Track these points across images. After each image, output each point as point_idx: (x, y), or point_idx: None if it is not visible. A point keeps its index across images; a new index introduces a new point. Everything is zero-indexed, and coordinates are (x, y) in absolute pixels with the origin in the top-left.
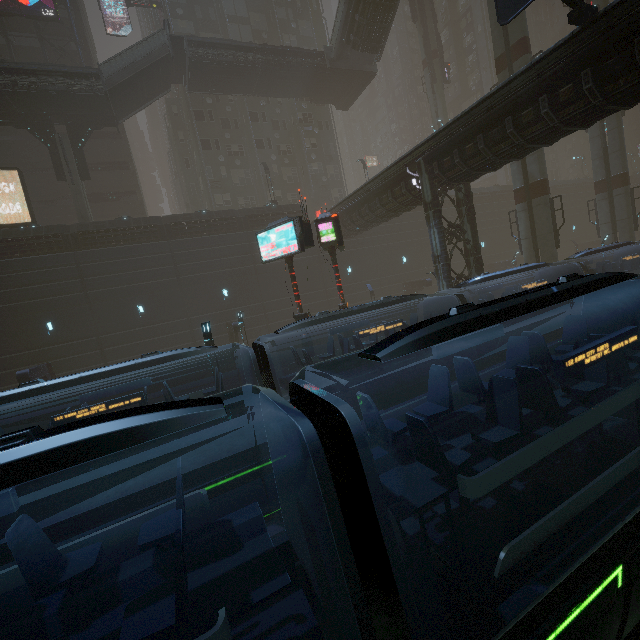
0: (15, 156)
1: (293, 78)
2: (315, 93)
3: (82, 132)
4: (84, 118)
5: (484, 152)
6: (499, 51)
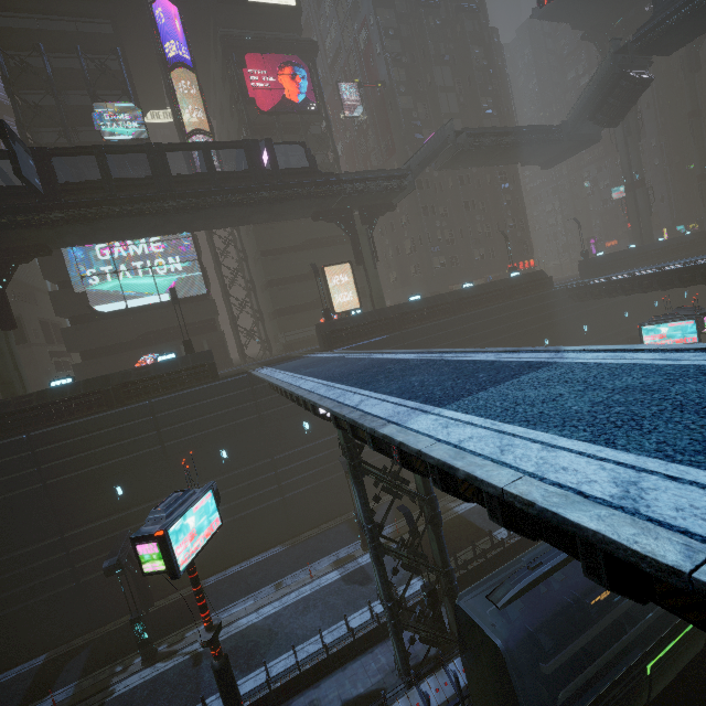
0: (283, 238)
1: (526, 150)
2: (532, 159)
3: (373, 220)
4: (374, 208)
5: None
6: None
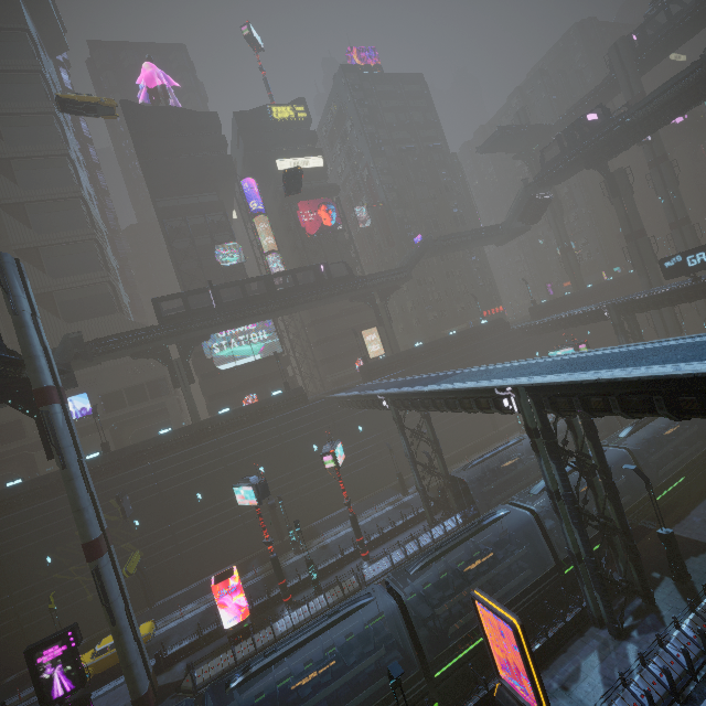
0: (327, 311)
1: (482, 241)
2: (488, 243)
3: (387, 297)
4: (387, 290)
5: (652, 308)
6: (626, 232)
